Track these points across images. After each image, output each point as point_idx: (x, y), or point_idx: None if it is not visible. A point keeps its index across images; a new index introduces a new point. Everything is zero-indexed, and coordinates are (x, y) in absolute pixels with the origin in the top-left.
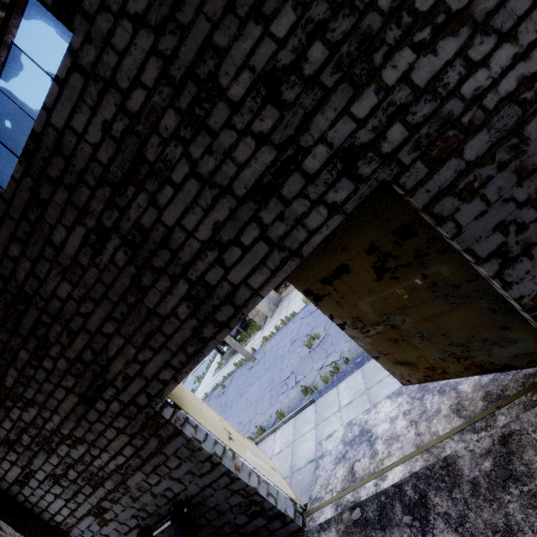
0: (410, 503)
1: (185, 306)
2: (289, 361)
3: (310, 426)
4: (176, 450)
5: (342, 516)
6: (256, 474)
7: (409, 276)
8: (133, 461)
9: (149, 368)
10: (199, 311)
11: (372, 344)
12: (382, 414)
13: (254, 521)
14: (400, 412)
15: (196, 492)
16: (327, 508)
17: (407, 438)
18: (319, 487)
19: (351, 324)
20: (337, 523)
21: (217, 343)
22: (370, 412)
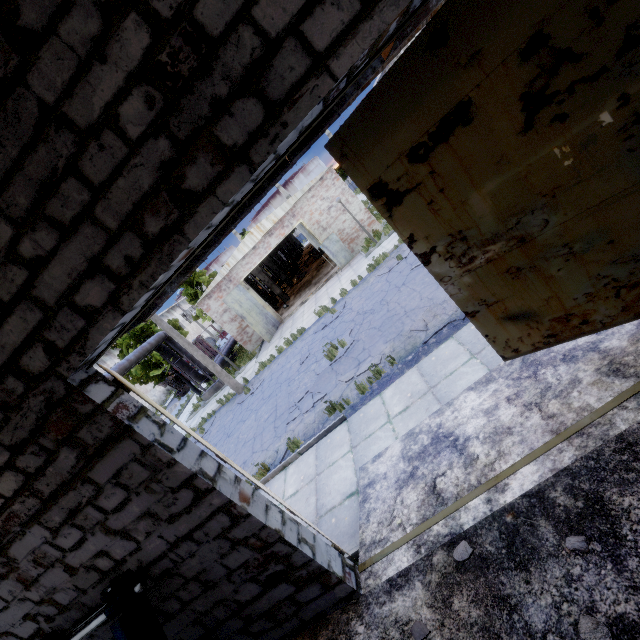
0: (570, 515)
1: (139, 99)
2: (301, 381)
3: (344, 450)
4: (118, 472)
5: (432, 560)
6: (277, 508)
7: (590, 107)
8: (21, 506)
9: (50, 279)
10: (176, 115)
11: (473, 287)
12: (466, 410)
13: (271, 592)
14: (500, 399)
15: (161, 552)
16: (399, 553)
17: (528, 426)
18: (375, 525)
19: (444, 249)
20: (424, 572)
21: (218, 206)
22: (443, 413)
